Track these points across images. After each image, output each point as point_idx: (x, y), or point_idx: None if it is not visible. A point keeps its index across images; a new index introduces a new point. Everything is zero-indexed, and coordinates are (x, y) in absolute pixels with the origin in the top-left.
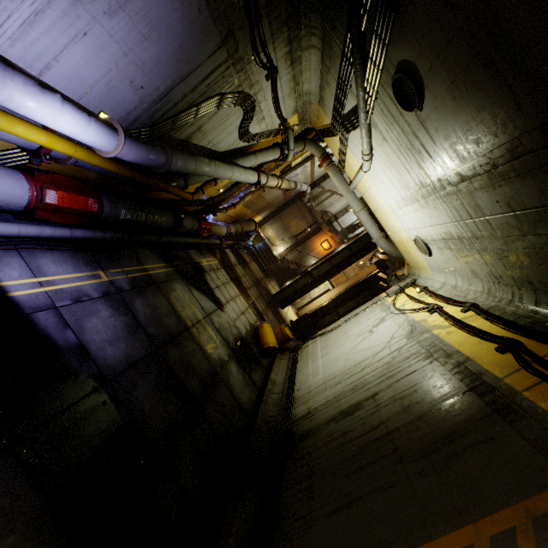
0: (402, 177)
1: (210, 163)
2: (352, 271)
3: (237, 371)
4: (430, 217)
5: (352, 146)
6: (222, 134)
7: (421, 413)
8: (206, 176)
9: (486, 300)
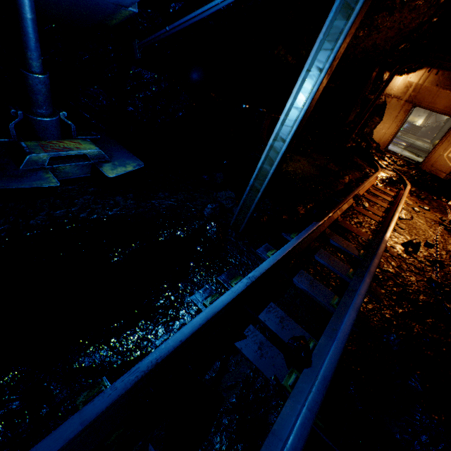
0: None
1: None
2: None
3: None
4: None
5: None
6: None
7: None
8: None
9: None
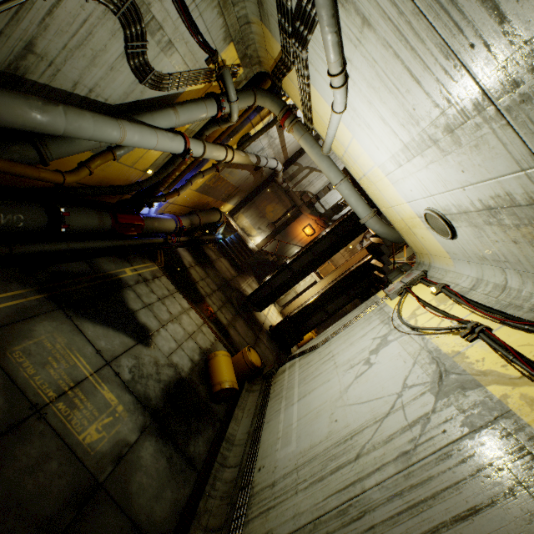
0: (402, 101)
1: (48, 108)
2: (341, 258)
3: (155, 453)
4: (461, 171)
5: (315, 77)
6: (95, 67)
7: None
8: (84, 142)
9: None
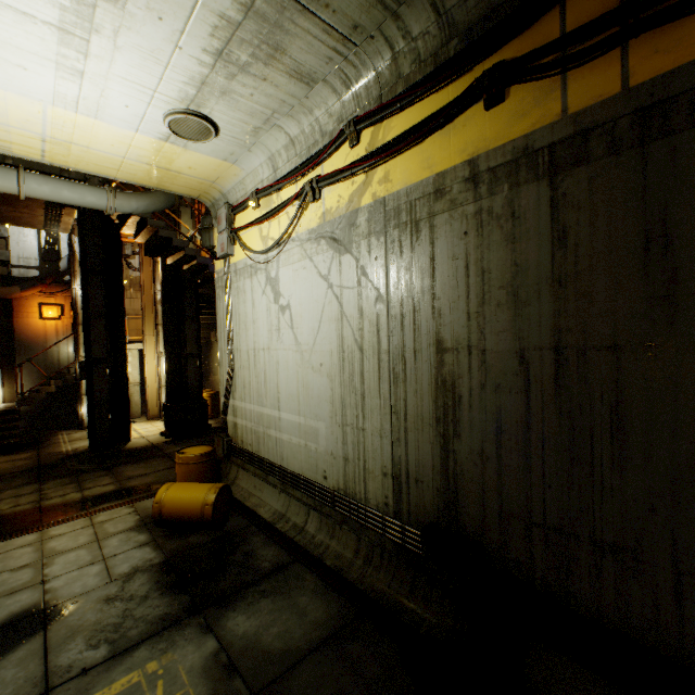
0: None
1: None
2: (132, 302)
3: (249, 612)
4: (158, 20)
5: None
6: None
7: (551, 276)
8: None
9: (358, 99)
